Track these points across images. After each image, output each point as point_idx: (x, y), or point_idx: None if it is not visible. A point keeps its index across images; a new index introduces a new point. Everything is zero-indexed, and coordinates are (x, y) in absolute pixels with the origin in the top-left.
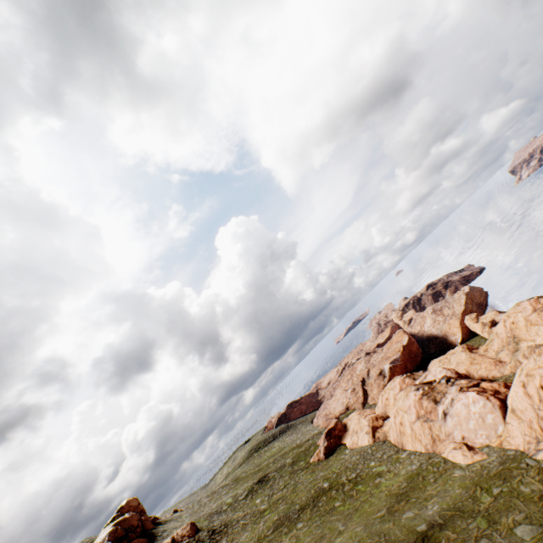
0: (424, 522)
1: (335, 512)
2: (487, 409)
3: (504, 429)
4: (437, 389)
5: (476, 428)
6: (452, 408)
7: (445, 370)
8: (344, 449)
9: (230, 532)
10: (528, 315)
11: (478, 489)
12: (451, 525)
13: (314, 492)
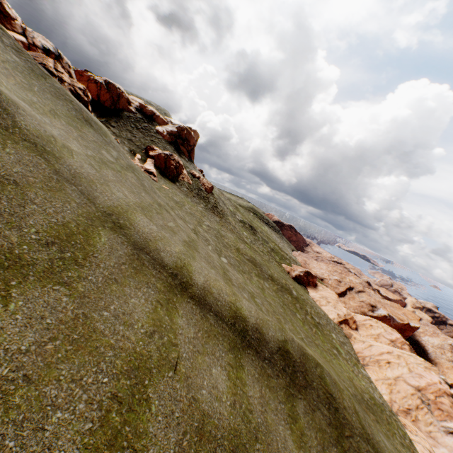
0: None
1: (296, 318)
2: None
3: None
4: None
5: None
6: None
7: None
8: (308, 293)
9: (223, 221)
10: None
11: None
12: None
13: (284, 284)
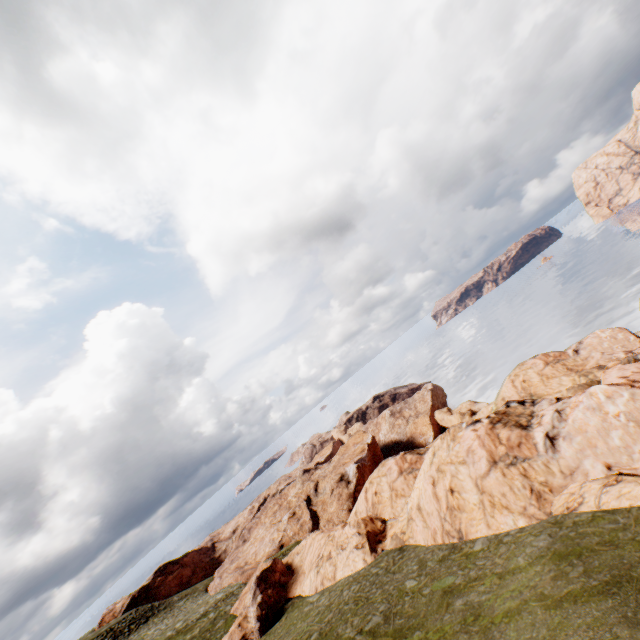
0: None
1: None
2: None
3: None
4: (513, 412)
5: (627, 442)
6: (566, 423)
7: None
8: (303, 599)
9: None
10: (541, 369)
11: None
12: None
13: None
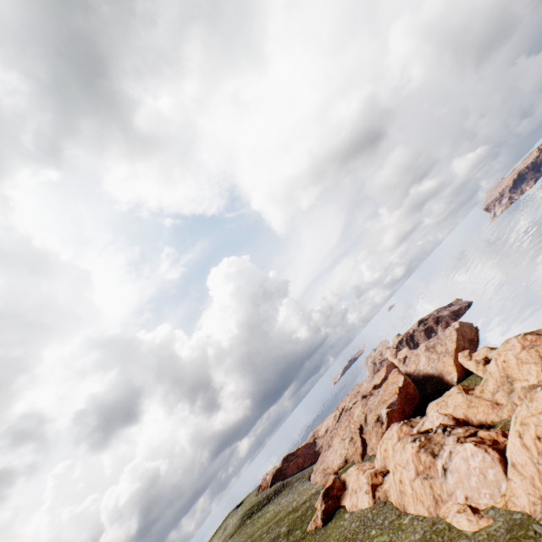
0: None
1: None
2: (487, 463)
3: (507, 487)
4: (434, 439)
5: (478, 485)
6: (451, 462)
7: (442, 415)
8: (344, 512)
9: None
10: (517, 352)
11: None
12: None
13: None
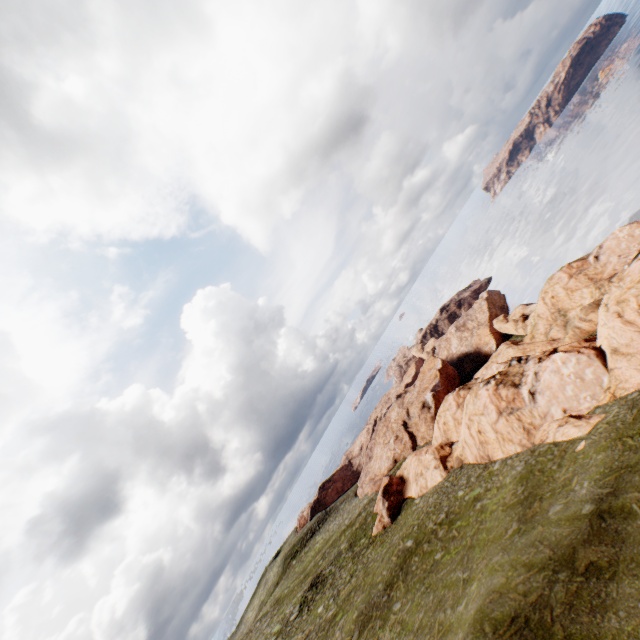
0: (586, 503)
1: (441, 565)
2: (582, 364)
3: (610, 379)
4: (511, 372)
5: (576, 392)
6: (539, 382)
7: (503, 364)
8: (412, 501)
9: None
10: (565, 283)
11: (628, 440)
12: (630, 486)
13: (398, 559)
